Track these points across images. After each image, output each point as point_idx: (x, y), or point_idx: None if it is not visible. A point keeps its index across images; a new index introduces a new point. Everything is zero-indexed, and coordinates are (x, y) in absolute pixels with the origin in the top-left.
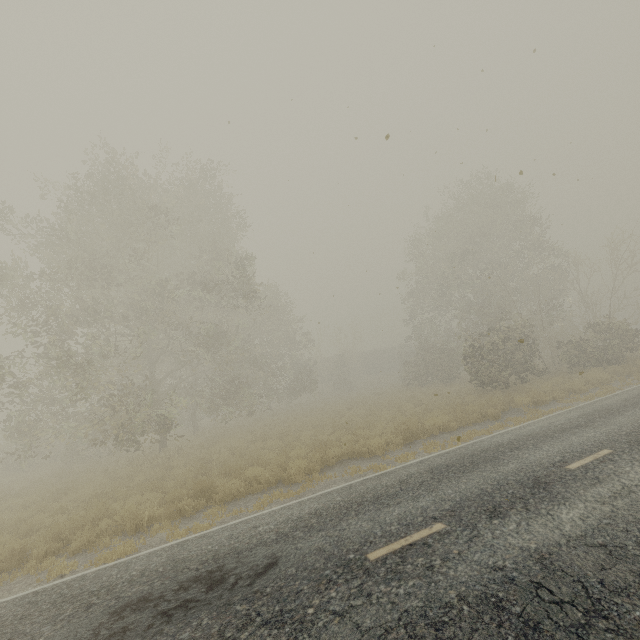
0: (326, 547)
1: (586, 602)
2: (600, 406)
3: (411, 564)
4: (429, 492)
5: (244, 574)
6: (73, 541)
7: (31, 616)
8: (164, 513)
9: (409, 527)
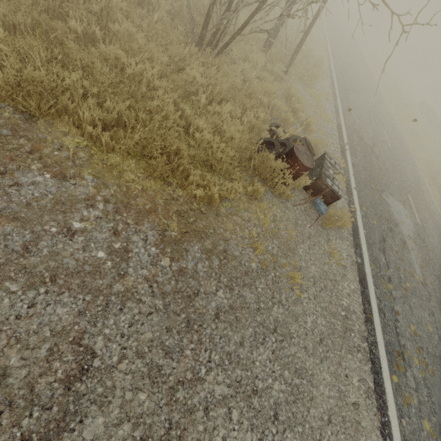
0: None
1: None
2: None
3: None
4: None
5: None
6: None
7: None
8: None
9: None
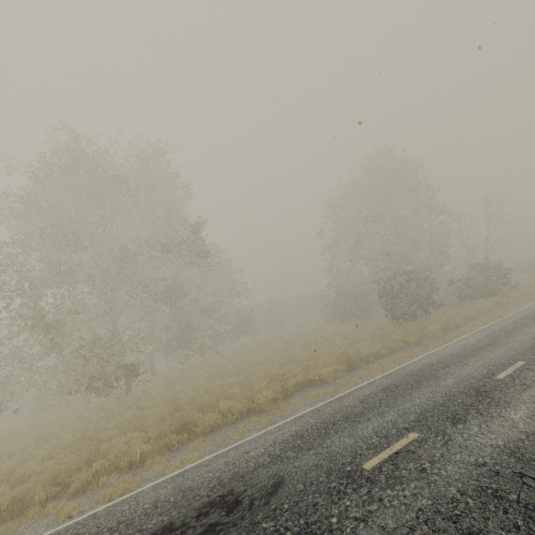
0: (322, 463)
1: None
2: (497, 328)
3: (405, 469)
4: (391, 408)
5: (256, 495)
6: (71, 483)
7: None
8: (152, 449)
9: (388, 438)
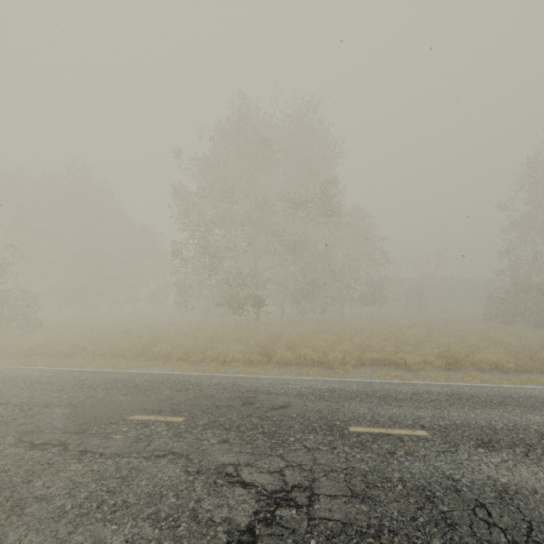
0: (324, 411)
1: (520, 537)
2: None
3: (378, 445)
4: (434, 408)
5: (266, 405)
6: (193, 356)
7: (164, 383)
8: (241, 358)
9: (395, 424)
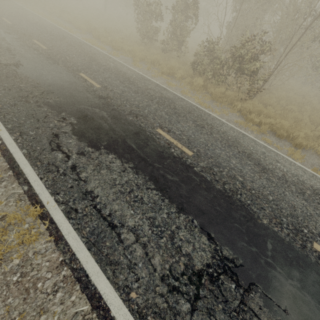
0: None
1: None
2: (53, 28)
3: None
4: None
5: None
6: None
7: None
8: None
9: None
